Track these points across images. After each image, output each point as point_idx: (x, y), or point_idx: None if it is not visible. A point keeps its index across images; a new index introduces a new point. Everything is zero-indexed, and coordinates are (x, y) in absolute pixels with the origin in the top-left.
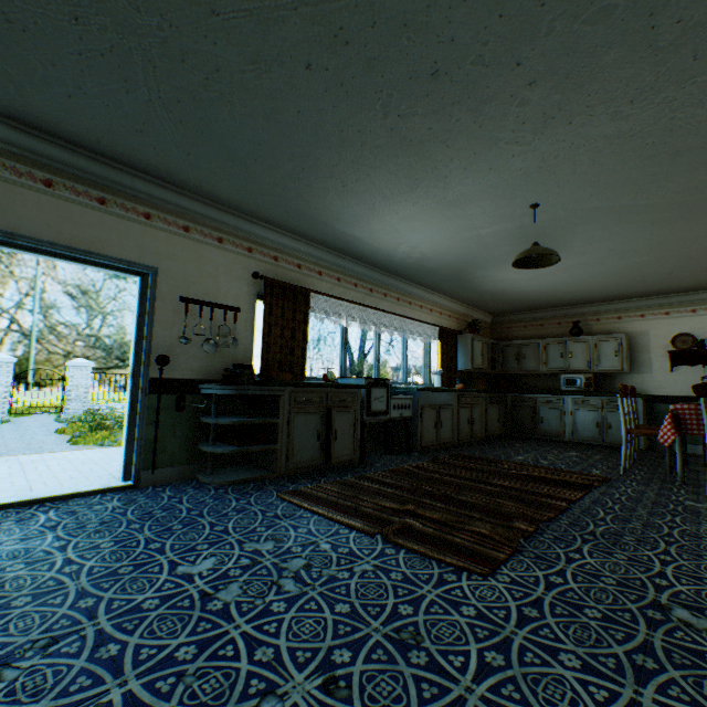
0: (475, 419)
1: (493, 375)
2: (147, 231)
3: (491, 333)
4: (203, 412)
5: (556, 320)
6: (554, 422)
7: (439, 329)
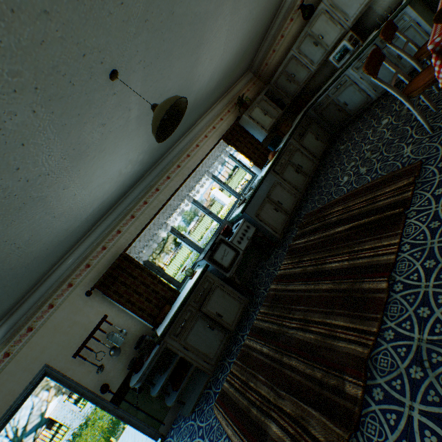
0: (300, 163)
1: (289, 104)
2: (17, 359)
3: (260, 81)
4: (152, 375)
5: (287, 21)
6: (355, 97)
7: (223, 141)
